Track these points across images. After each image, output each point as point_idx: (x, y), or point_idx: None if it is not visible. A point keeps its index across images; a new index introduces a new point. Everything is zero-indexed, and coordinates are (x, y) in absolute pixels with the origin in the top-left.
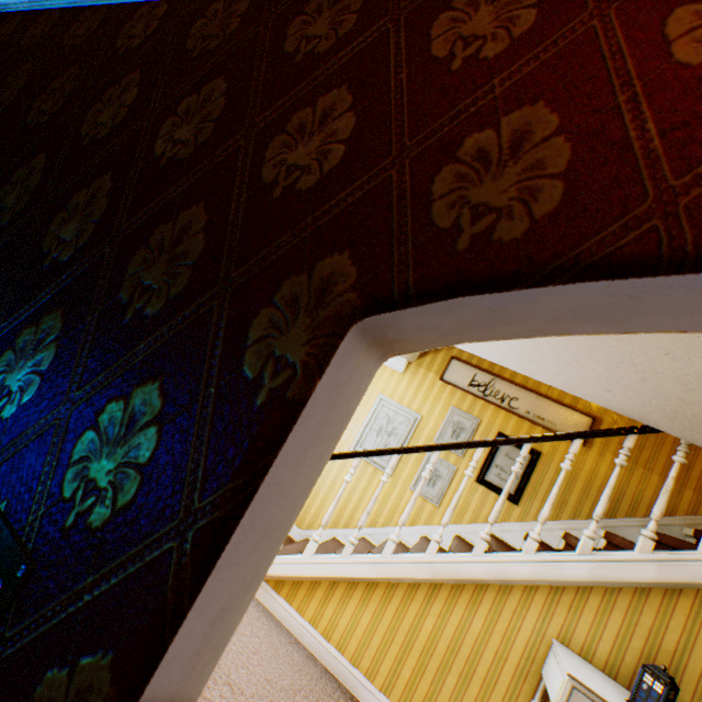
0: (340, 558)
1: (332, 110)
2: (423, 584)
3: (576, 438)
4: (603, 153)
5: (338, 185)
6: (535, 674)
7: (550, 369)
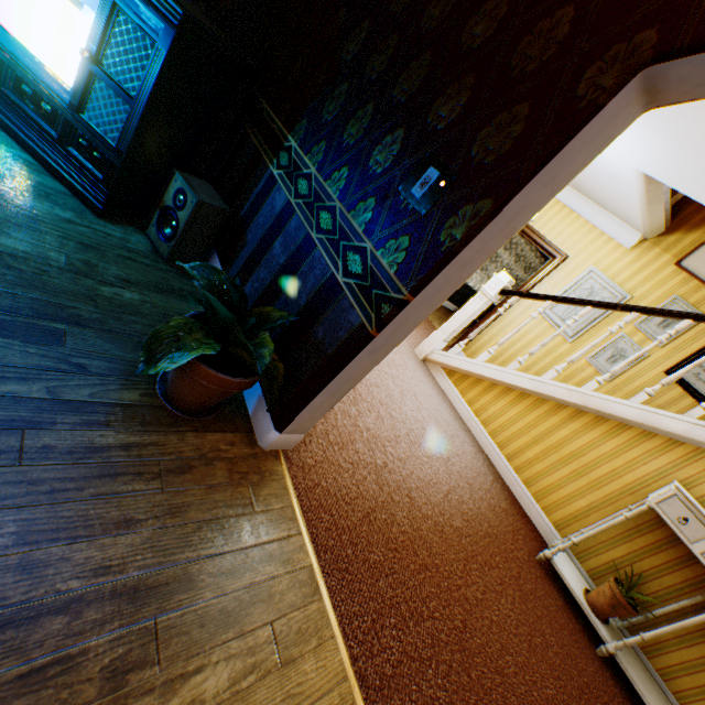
0: (505, 369)
1: None
2: (570, 407)
3: None
4: None
5: None
6: (642, 494)
7: None
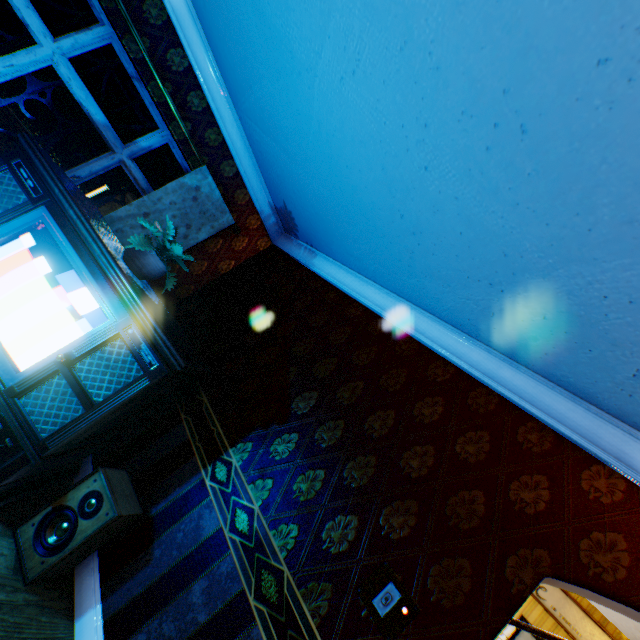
0: None
1: (538, 482)
2: None
3: None
4: (639, 567)
5: (541, 519)
6: None
7: None
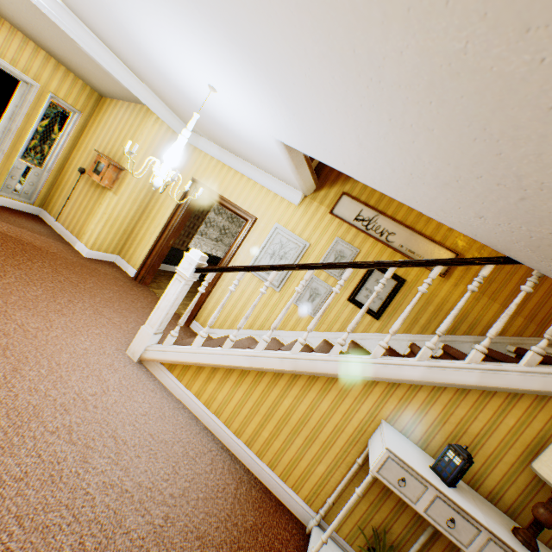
0: (221, 351)
1: None
2: (286, 374)
3: (438, 265)
4: None
5: None
6: (364, 442)
7: (427, 193)
